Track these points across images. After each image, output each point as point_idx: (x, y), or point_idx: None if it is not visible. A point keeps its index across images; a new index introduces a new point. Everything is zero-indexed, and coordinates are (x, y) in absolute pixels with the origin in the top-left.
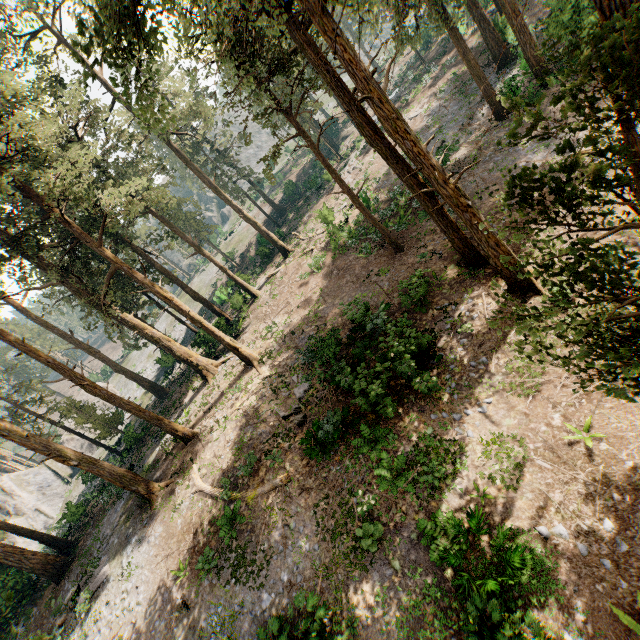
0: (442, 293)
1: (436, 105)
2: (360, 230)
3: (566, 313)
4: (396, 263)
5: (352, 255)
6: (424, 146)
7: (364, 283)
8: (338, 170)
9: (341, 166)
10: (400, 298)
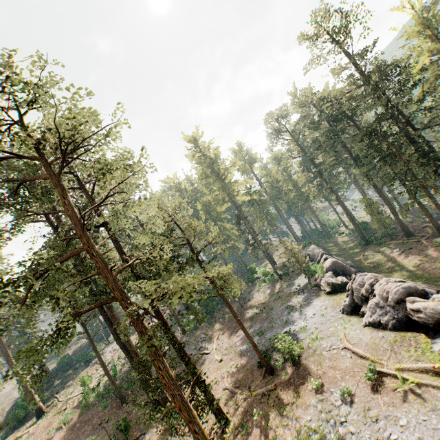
0: (140, 427)
1: None
2: (105, 390)
3: (186, 428)
4: (120, 411)
5: (95, 409)
6: (134, 345)
7: (96, 429)
8: (104, 350)
9: (107, 347)
10: (116, 435)
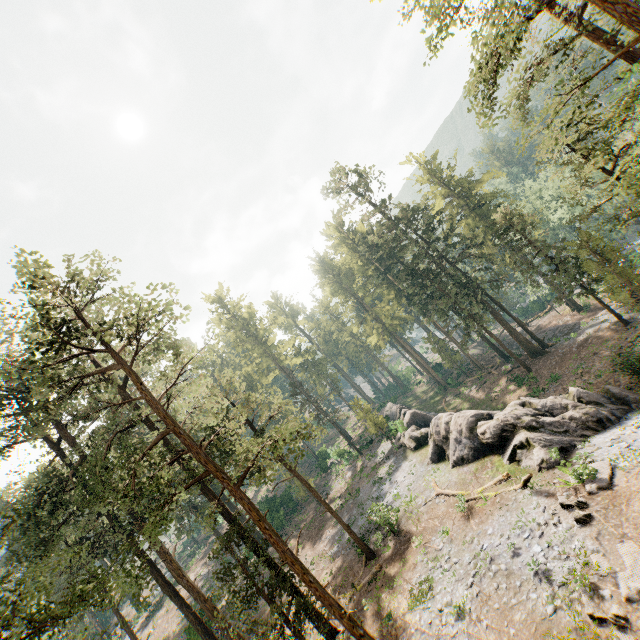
0: None
1: (207, 570)
2: None
3: None
4: None
5: None
6: (193, 581)
7: None
8: None
9: None
10: None
